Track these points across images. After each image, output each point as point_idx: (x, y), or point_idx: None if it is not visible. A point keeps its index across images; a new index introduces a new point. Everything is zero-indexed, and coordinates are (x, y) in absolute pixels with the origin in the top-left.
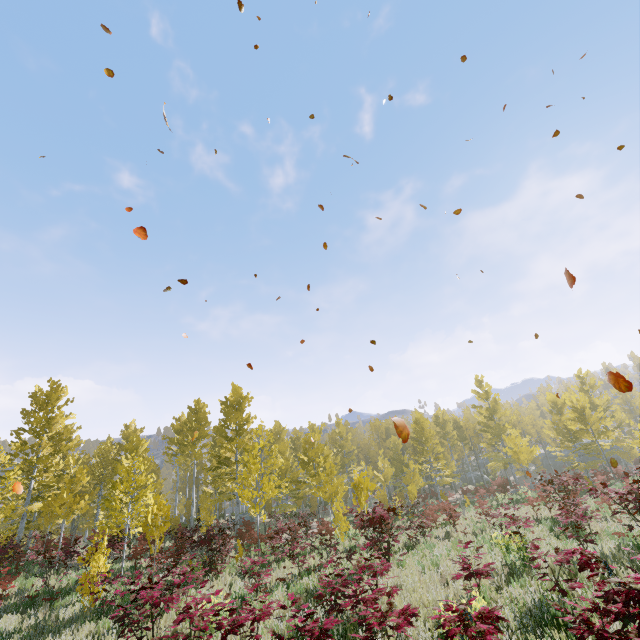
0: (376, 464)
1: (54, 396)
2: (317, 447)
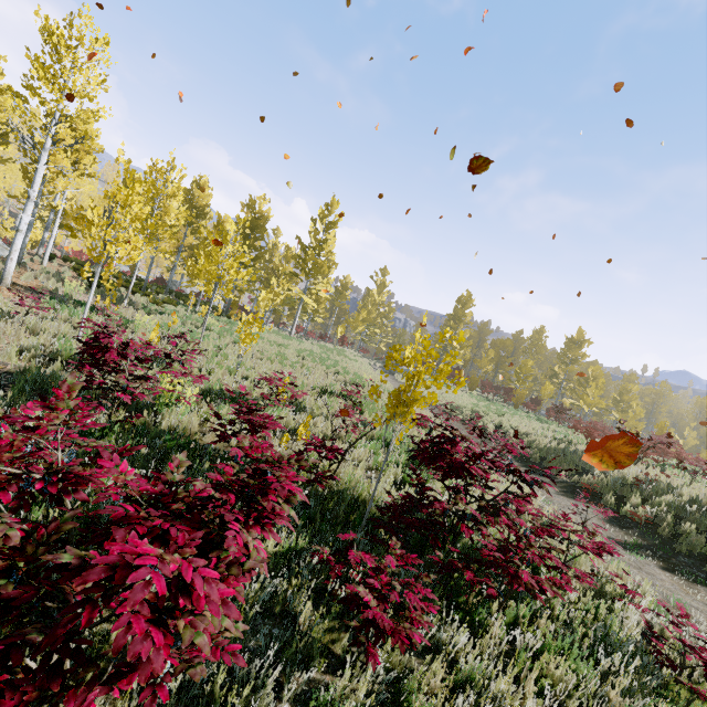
0: (682, 434)
1: (470, 302)
2: (632, 395)
